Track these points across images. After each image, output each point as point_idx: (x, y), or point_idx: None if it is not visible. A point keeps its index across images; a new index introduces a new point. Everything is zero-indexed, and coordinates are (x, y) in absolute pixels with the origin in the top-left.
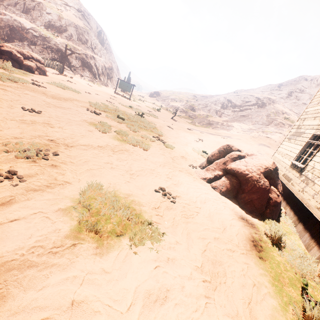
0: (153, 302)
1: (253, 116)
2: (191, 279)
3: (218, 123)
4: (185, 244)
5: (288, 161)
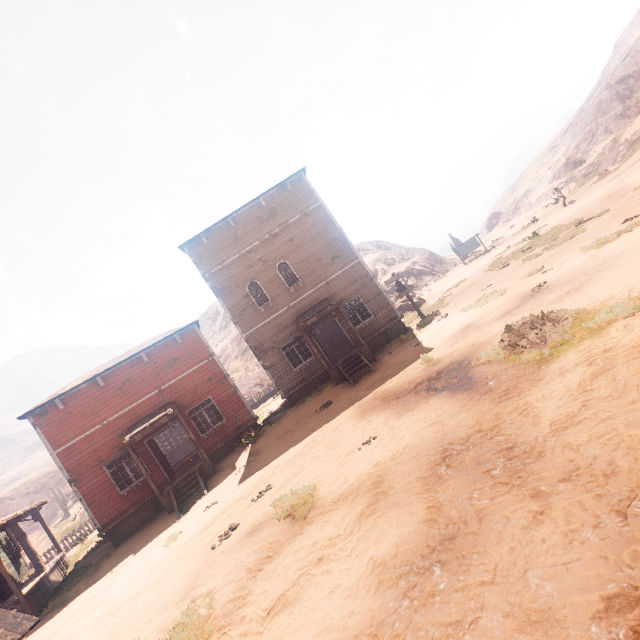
0: None
1: None
2: None
3: None
4: None
5: None
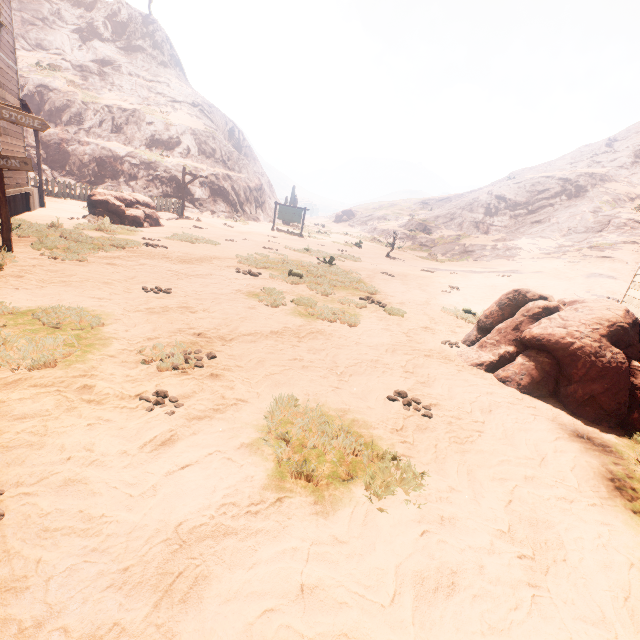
0: (431, 592)
1: (560, 219)
2: (494, 553)
3: (485, 247)
4: (468, 491)
5: None
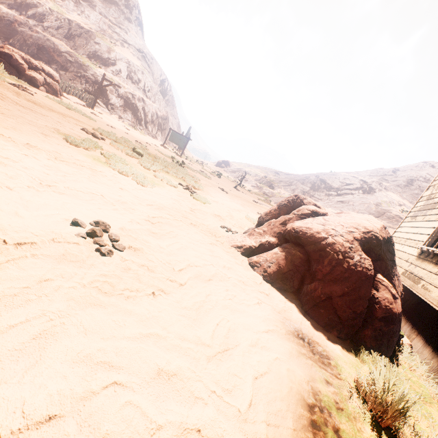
0: None
1: (355, 203)
2: None
3: None
4: None
5: (413, 248)
